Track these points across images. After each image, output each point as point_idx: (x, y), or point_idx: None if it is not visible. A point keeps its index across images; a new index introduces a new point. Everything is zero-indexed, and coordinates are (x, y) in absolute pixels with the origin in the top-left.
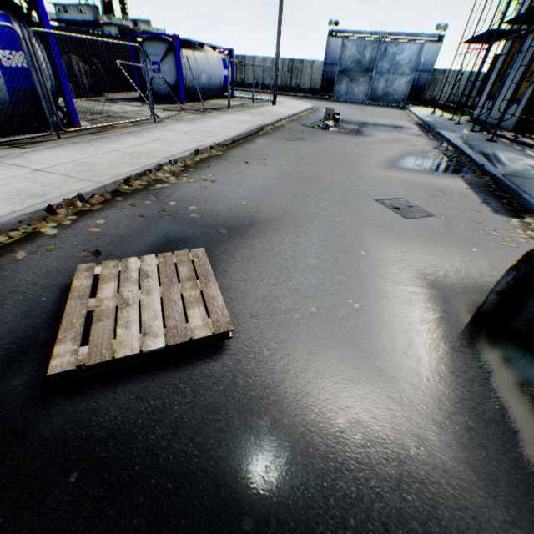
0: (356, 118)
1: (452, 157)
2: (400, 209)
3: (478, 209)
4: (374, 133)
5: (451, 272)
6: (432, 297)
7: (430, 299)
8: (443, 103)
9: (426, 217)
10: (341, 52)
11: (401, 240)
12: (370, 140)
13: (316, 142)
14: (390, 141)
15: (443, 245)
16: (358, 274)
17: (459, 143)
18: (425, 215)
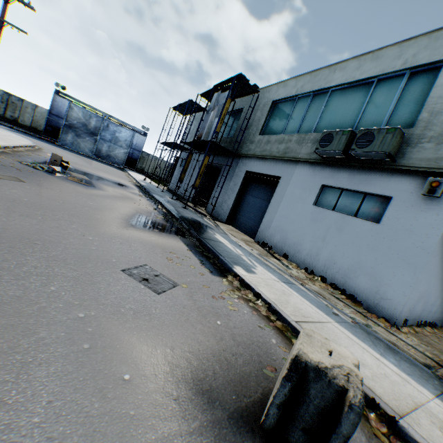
0: (85, 169)
1: (169, 218)
2: (149, 280)
3: (202, 271)
4: (104, 186)
5: (219, 365)
6: (222, 428)
7: (222, 436)
8: (149, 173)
9: (174, 287)
10: (68, 110)
11: (164, 331)
12: (103, 194)
13: (40, 186)
14: (120, 197)
15: (198, 325)
16: (130, 442)
17: (170, 208)
18: (172, 285)
